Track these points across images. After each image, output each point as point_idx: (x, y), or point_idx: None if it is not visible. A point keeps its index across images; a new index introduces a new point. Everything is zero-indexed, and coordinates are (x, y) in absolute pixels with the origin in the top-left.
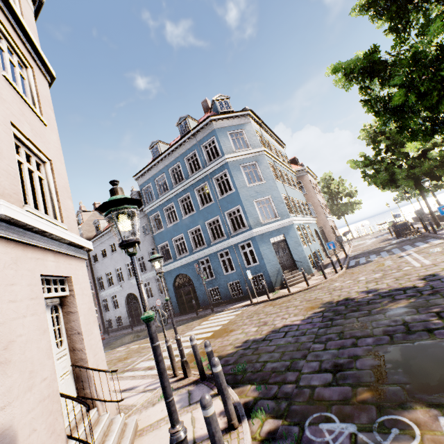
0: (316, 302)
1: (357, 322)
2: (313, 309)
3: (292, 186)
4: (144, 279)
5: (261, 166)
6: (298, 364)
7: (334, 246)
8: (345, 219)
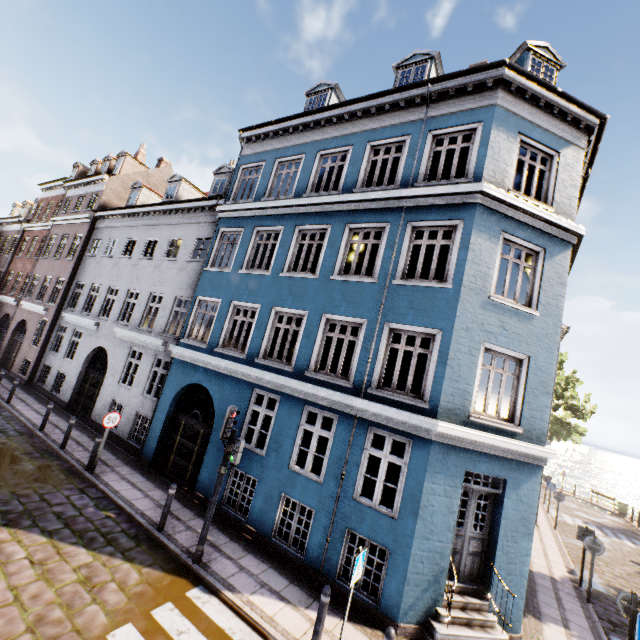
0: None
1: None
2: None
3: None
4: (138, 342)
5: (550, 270)
6: None
7: None
8: None
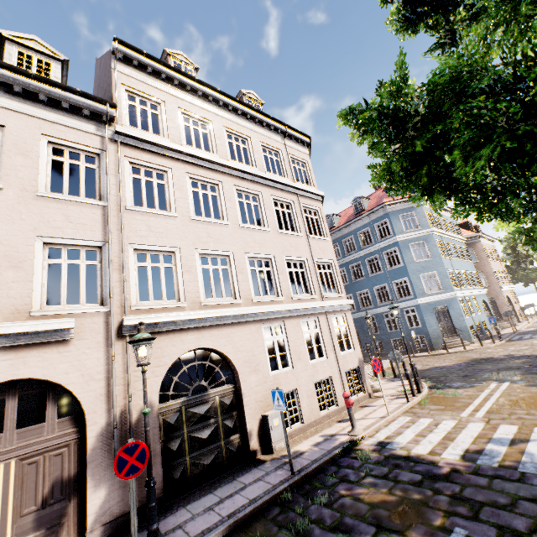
0: (466, 358)
1: (487, 365)
2: (463, 361)
3: (460, 258)
4: None
5: (429, 245)
6: (447, 375)
7: (494, 321)
8: (536, 287)
